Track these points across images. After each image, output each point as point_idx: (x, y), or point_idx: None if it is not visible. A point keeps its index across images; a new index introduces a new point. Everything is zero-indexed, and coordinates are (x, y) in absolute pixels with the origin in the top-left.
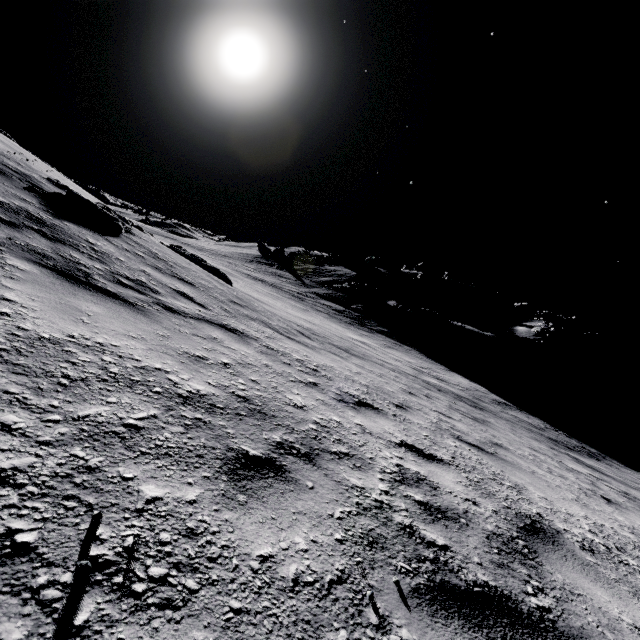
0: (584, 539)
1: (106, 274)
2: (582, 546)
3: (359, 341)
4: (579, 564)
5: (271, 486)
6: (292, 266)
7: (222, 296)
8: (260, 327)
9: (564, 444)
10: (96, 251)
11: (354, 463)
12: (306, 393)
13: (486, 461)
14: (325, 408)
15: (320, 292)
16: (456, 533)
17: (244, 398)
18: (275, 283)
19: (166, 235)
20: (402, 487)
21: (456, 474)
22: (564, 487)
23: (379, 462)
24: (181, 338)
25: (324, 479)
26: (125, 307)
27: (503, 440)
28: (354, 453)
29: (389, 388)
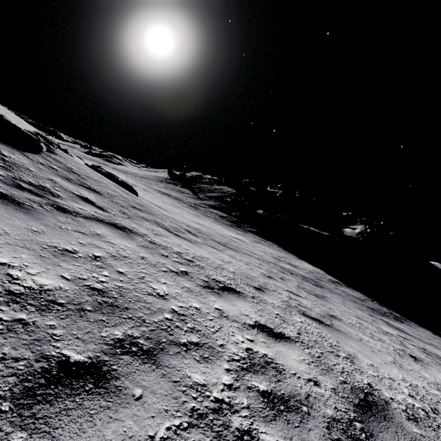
0: (407, 406)
1: (6, 179)
2: (407, 415)
3: (236, 238)
4: (409, 440)
5: (79, 406)
6: (191, 185)
7: (124, 202)
8: (152, 226)
9: (378, 311)
10: (5, 161)
11: (202, 354)
12: (173, 282)
13: (325, 333)
14: (188, 295)
15: (210, 203)
16: (297, 429)
17: (99, 291)
18: (178, 197)
19: (101, 162)
20: (248, 376)
21: (300, 351)
22: (384, 350)
23: (229, 349)
24: (57, 233)
25: (160, 381)
26: (7, 205)
27: (337, 312)
28: (205, 342)
29: (252, 273)
